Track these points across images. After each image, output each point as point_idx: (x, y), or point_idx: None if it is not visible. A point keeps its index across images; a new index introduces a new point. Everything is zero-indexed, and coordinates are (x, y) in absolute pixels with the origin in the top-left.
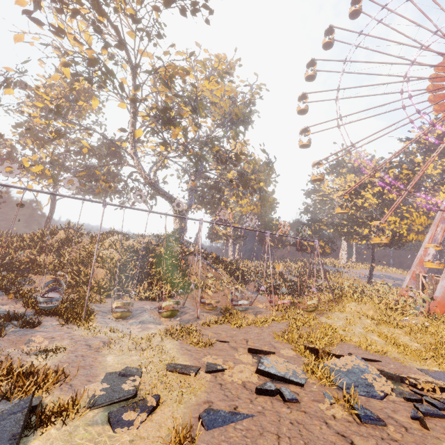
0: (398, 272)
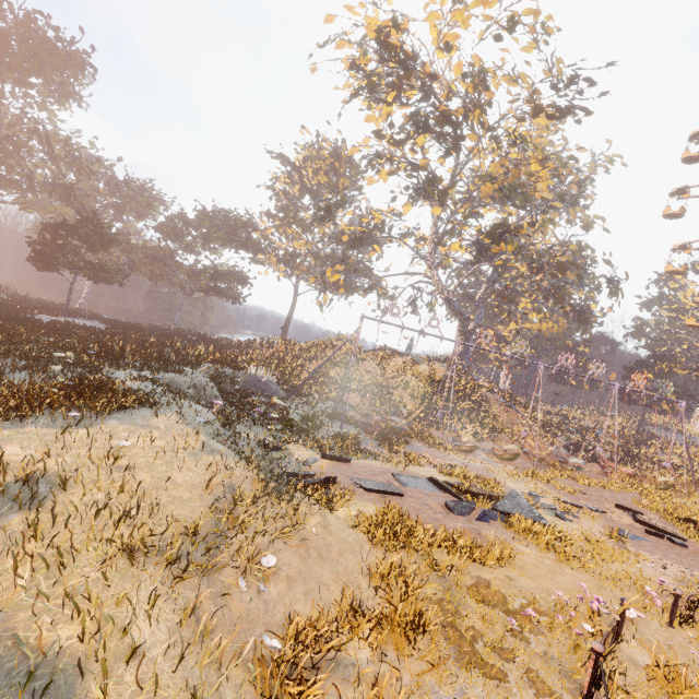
0: None
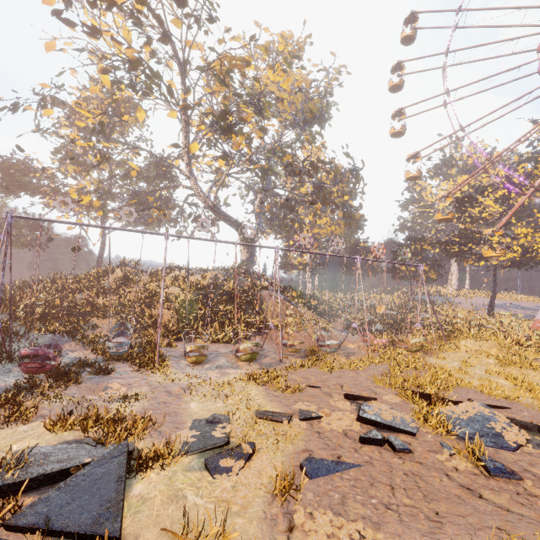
0: (529, 299)
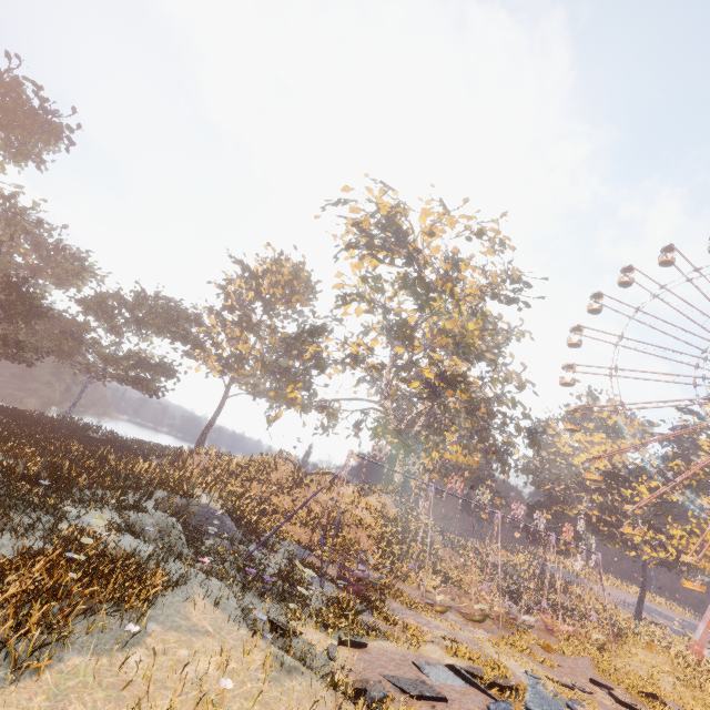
0: (670, 606)
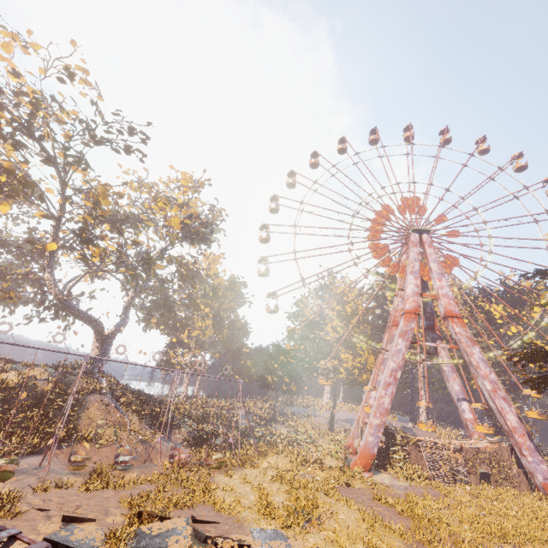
0: None
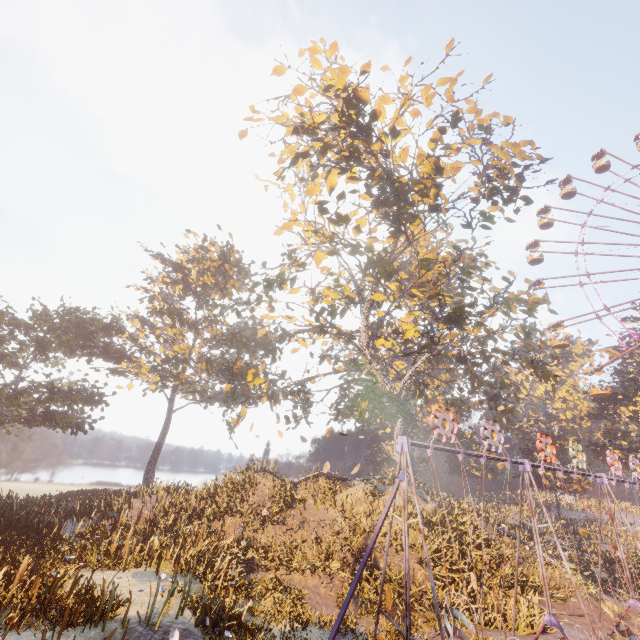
0: None
